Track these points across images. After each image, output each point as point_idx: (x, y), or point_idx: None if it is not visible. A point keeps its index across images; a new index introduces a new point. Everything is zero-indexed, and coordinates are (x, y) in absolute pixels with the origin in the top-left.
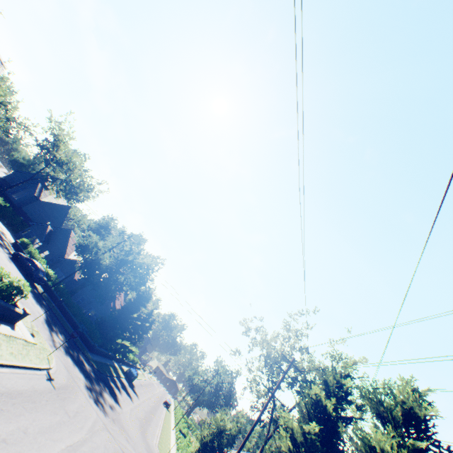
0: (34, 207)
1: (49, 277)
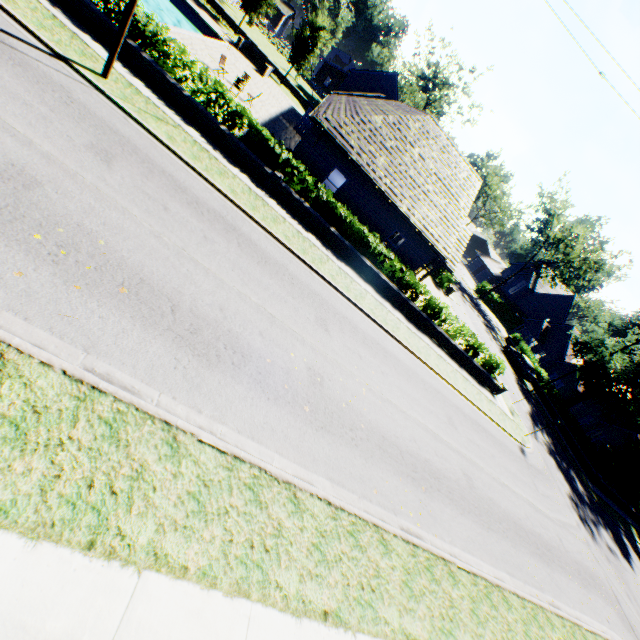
0: (527, 301)
1: (539, 378)
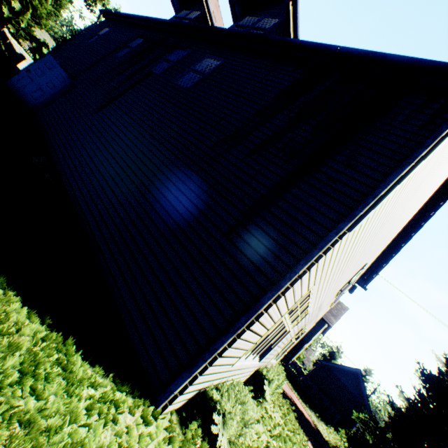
0: None
1: None
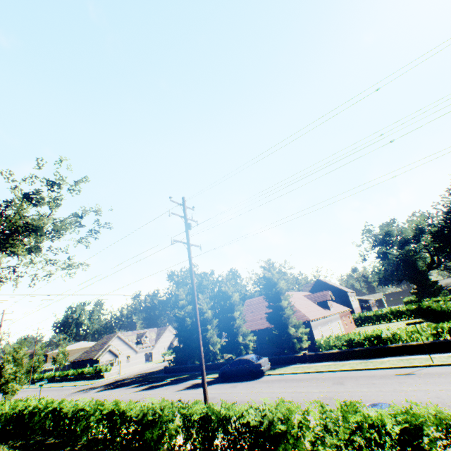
0: None
1: None
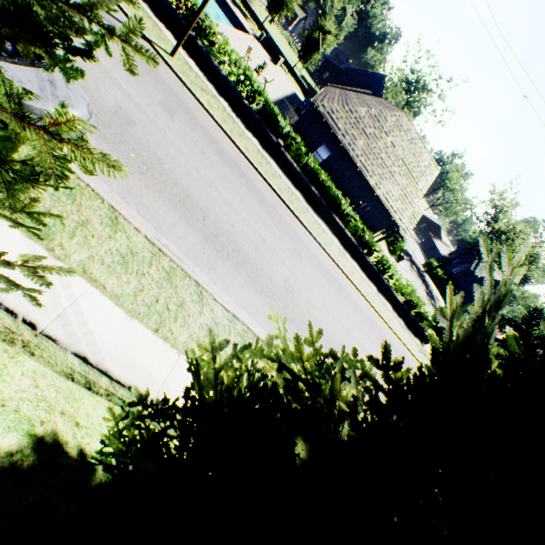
0: (467, 281)
1: None
